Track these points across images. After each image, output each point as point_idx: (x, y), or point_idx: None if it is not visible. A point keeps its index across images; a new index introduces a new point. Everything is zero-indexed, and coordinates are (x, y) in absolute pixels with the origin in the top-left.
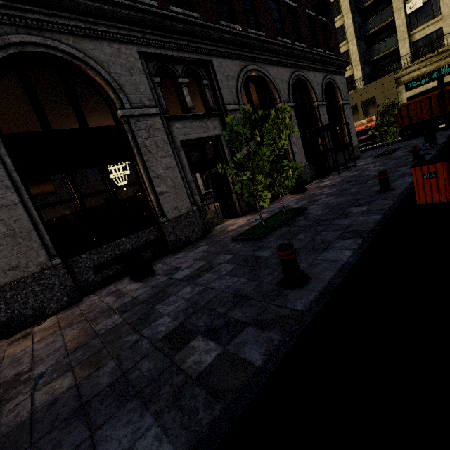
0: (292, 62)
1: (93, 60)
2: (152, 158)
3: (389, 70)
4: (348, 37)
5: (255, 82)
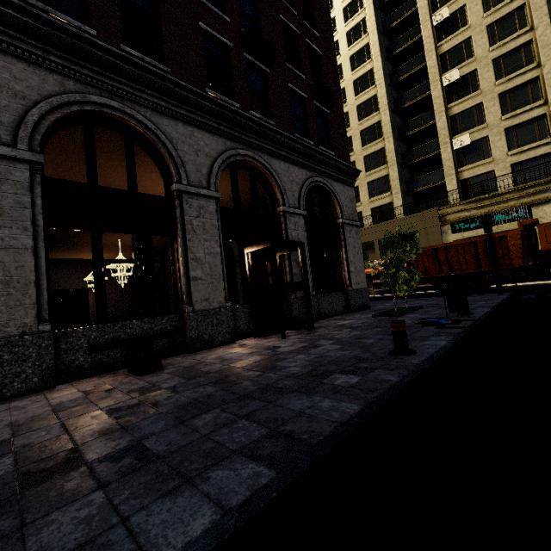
0: (234, 133)
1: None
2: None
3: (435, 206)
4: (388, 161)
5: (125, 134)
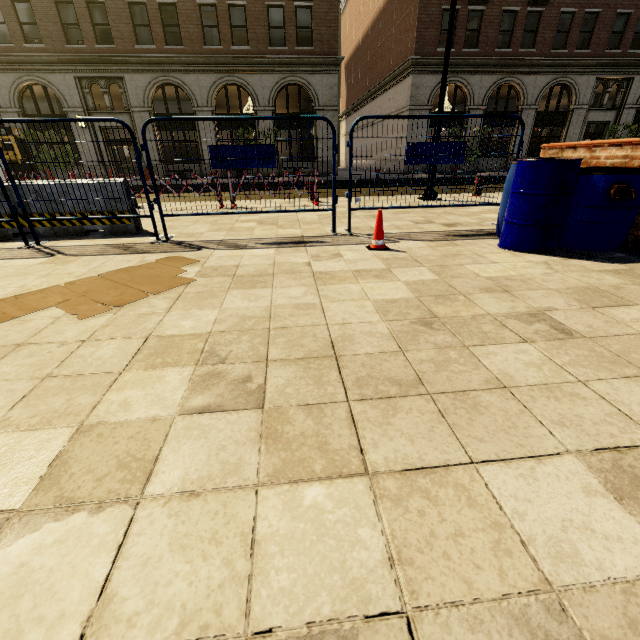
0: None
1: (576, 84)
2: (572, 128)
3: None
4: None
5: None
